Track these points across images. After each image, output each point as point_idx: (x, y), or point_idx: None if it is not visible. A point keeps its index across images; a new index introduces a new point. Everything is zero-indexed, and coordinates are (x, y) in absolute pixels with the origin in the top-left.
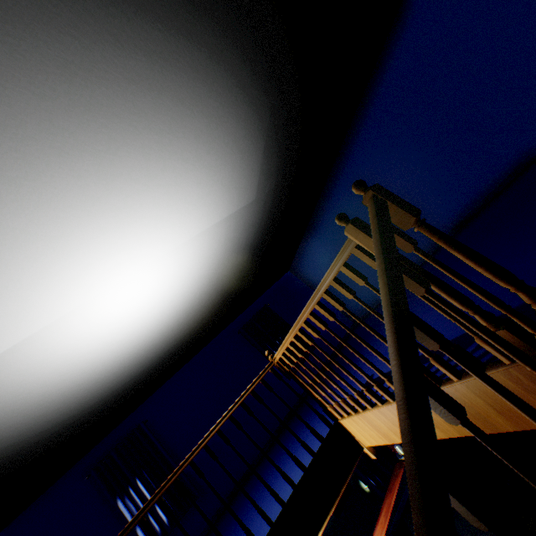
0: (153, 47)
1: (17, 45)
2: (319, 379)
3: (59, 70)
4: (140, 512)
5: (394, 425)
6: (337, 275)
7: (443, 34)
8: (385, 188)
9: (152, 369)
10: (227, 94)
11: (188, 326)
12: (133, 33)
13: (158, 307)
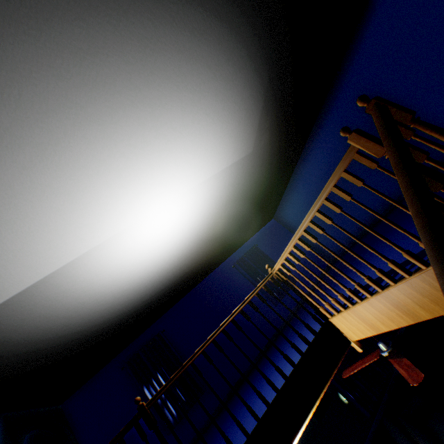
0: (195, 25)
1: (118, 26)
2: (313, 283)
3: (138, 43)
4: (179, 371)
5: (382, 314)
6: (316, 221)
7: (415, 3)
8: (384, 99)
9: (169, 289)
10: (239, 62)
11: (196, 255)
12: (184, 15)
13: (178, 236)
